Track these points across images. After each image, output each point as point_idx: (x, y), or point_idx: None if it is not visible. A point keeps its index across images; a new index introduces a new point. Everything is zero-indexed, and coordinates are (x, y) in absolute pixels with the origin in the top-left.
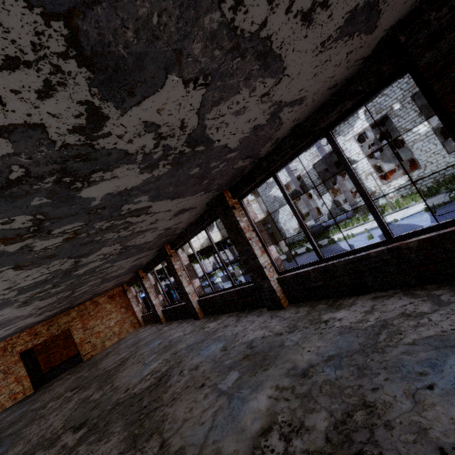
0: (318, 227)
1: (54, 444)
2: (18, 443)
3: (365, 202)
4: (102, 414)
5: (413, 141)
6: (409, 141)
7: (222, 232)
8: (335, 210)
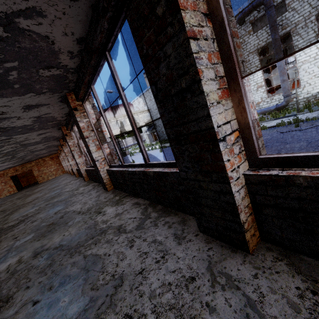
0: None
1: (11, 201)
2: (5, 201)
3: None
4: (24, 196)
5: None
6: None
7: (121, 129)
8: None
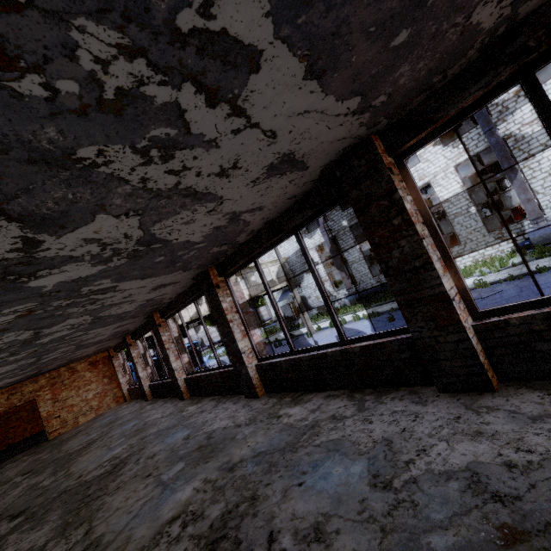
0: (350, 297)
1: None
2: None
3: (324, 303)
4: (45, 502)
5: (454, 215)
6: (451, 214)
7: None
8: (371, 280)
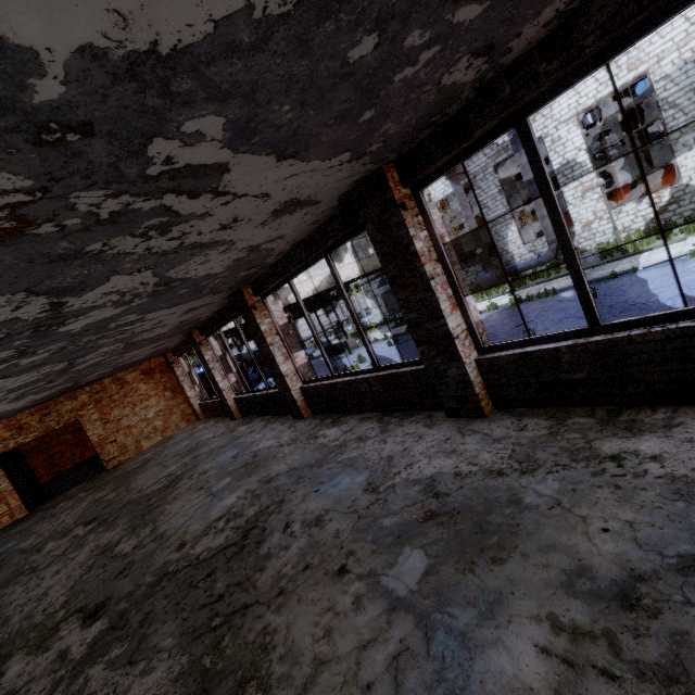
0: (487, 276)
1: (46, 644)
2: None
3: None
4: (136, 594)
5: (681, 131)
6: (674, 130)
7: (330, 275)
8: (520, 249)
